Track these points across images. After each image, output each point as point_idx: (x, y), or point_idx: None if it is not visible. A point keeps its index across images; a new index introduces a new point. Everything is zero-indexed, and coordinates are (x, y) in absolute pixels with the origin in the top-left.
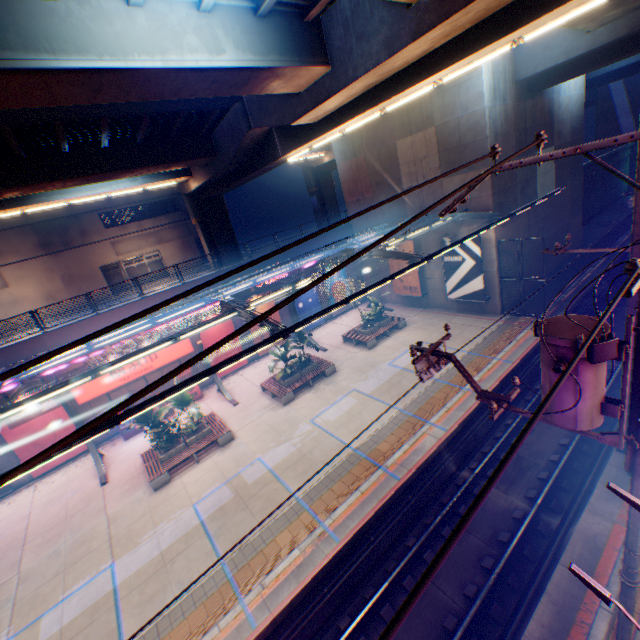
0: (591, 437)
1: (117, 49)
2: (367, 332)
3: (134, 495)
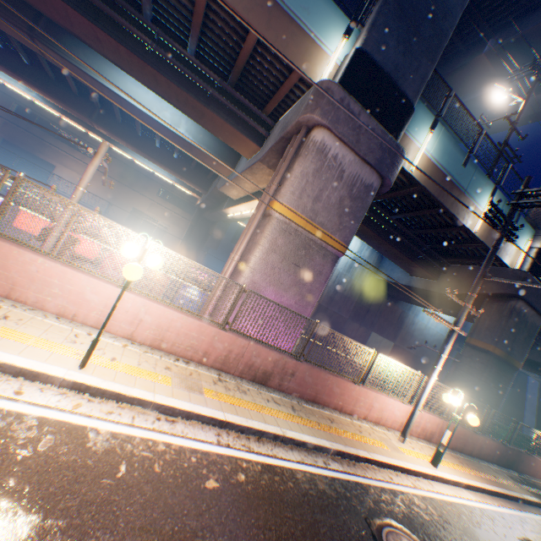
0: None
1: (132, 95)
2: None
3: None
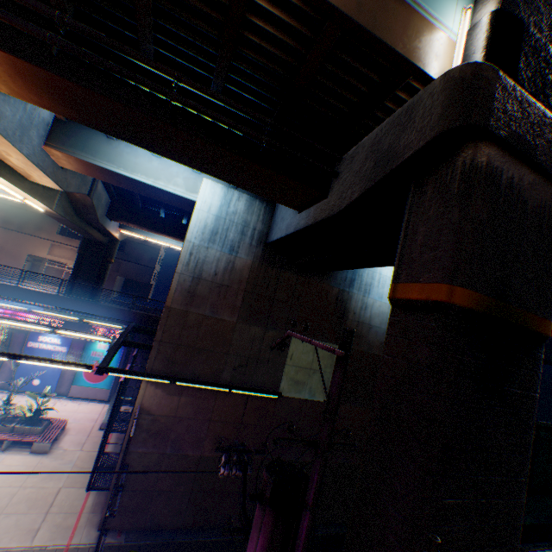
0: None
1: None
2: None
3: None
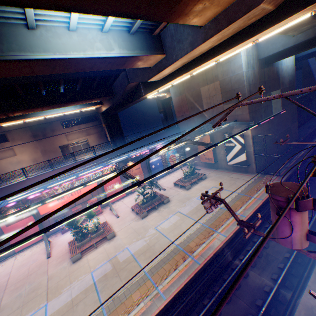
0: (302, 253)
1: (62, 50)
2: (186, 181)
3: (62, 265)
